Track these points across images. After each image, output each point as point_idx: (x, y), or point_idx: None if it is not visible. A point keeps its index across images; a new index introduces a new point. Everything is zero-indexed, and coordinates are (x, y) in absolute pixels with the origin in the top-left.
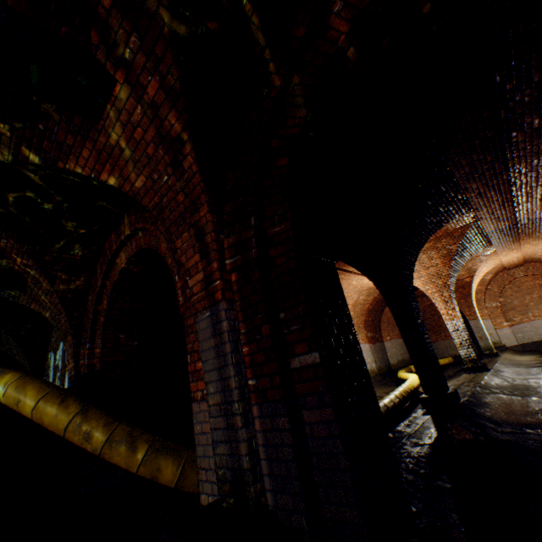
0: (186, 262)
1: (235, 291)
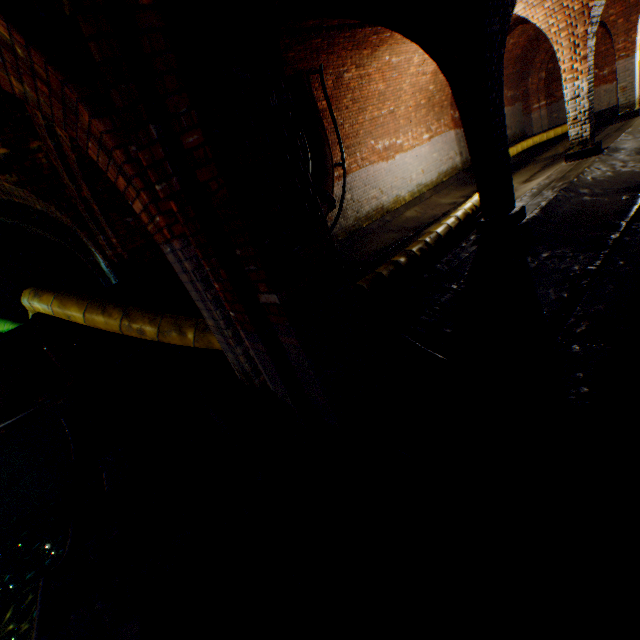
0: (116, 183)
1: (183, 225)
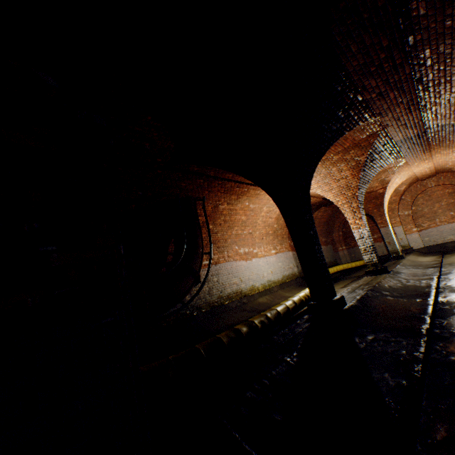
0: None
1: None
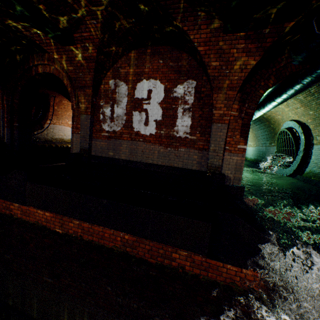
0: None
1: (6, 108)
